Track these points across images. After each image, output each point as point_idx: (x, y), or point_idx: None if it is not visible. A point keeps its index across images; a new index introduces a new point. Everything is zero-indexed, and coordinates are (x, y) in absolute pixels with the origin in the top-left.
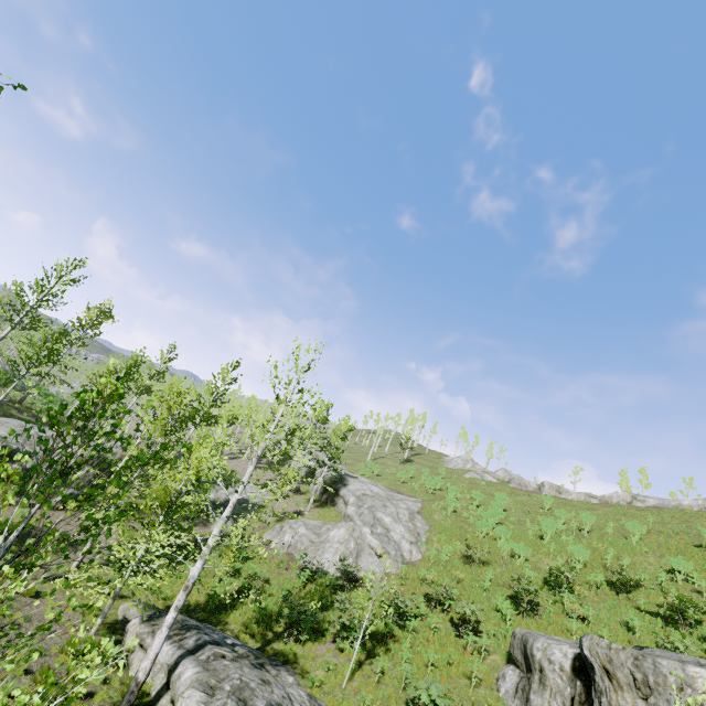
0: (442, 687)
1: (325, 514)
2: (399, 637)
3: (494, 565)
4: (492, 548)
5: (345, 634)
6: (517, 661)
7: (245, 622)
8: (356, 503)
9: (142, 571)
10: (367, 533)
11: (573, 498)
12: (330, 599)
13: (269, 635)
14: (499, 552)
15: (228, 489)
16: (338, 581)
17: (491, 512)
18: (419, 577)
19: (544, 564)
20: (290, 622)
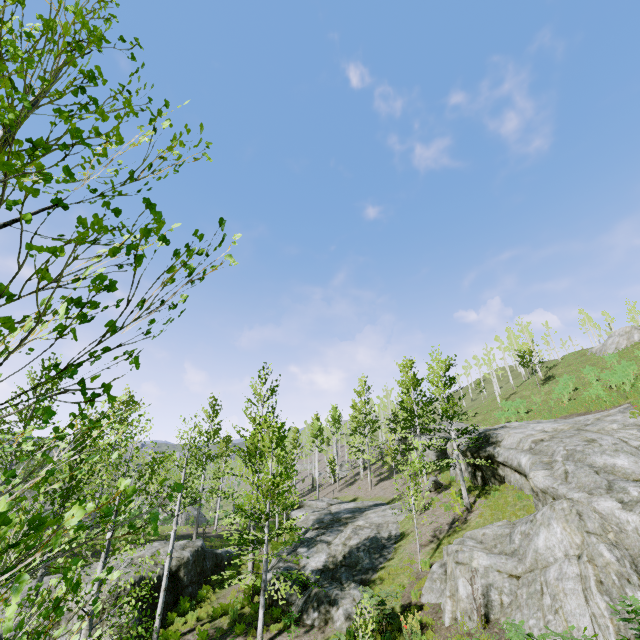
0: None
1: (499, 504)
2: None
3: None
4: None
5: None
6: None
7: None
8: (538, 461)
9: None
10: (616, 510)
11: None
12: None
13: None
14: None
15: (344, 532)
16: None
17: None
18: None
19: None
20: None
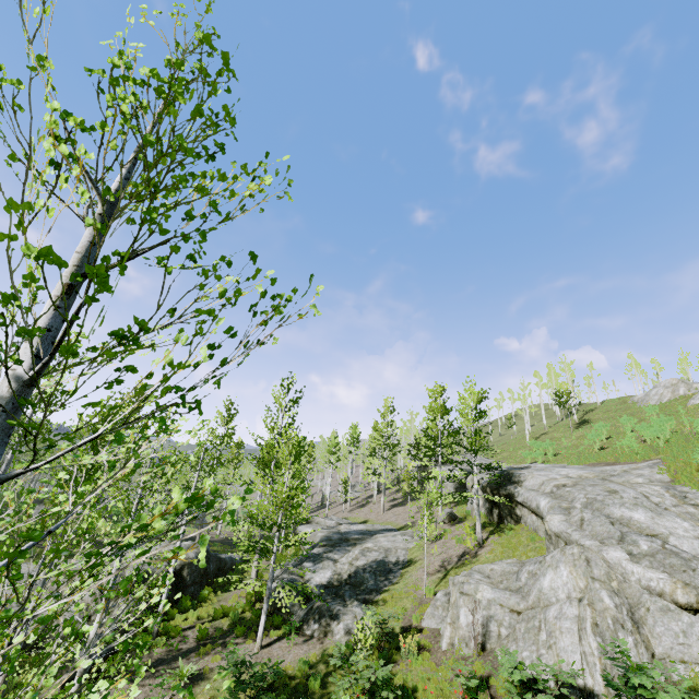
0: None
1: (511, 542)
2: None
3: None
4: None
5: None
6: None
7: None
8: (557, 506)
9: None
10: (623, 561)
11: None
12: None
13: None
14: None
15: (352, 552)
16: None
17: None
18: None
19: None
20: None
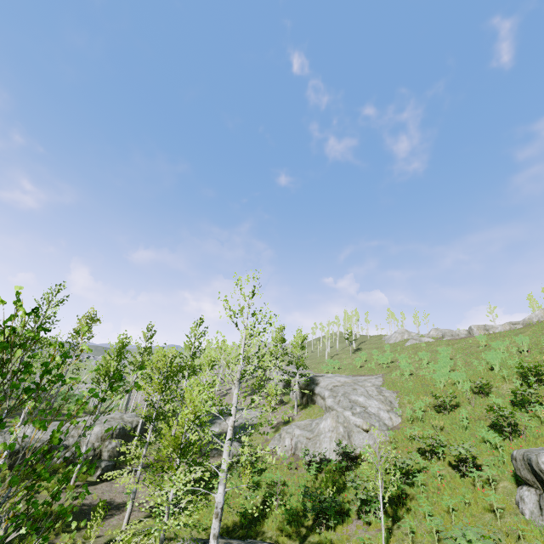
0: (478, 530)
1: (310, 413)
2: (413, 494)
3: (463, 405)
4: (455, 392)
5: (367, 508)
6: (528, 480)
7: (278, 526)
8: (331, 395)
9: (177, 512)
10: (350, 415)
11: (499, 330)
12: (341, 481)
13: (303, 531)
14: (462, 393)
15: (228, 419)
16: (342, 464)
17: (441, 363)
18: (406, 437)
19: (504, 389)
20: (316, 513)
